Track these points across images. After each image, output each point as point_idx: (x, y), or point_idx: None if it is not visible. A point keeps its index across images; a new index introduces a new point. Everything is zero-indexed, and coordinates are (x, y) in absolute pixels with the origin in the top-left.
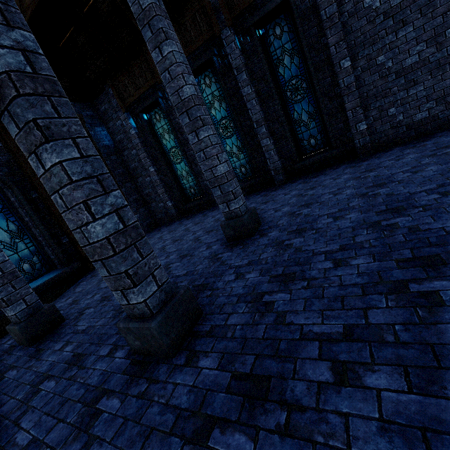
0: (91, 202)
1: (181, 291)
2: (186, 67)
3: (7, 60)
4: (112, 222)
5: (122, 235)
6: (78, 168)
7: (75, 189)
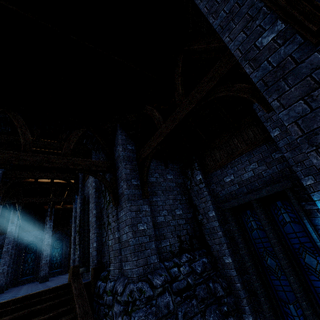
0: (0, 267)
1: (2, 286)
2: (49, 238)
3: (4, 250)
4: (1, 271)
5: (1, 273)
6: (2, 262)
7: (0, 265)
